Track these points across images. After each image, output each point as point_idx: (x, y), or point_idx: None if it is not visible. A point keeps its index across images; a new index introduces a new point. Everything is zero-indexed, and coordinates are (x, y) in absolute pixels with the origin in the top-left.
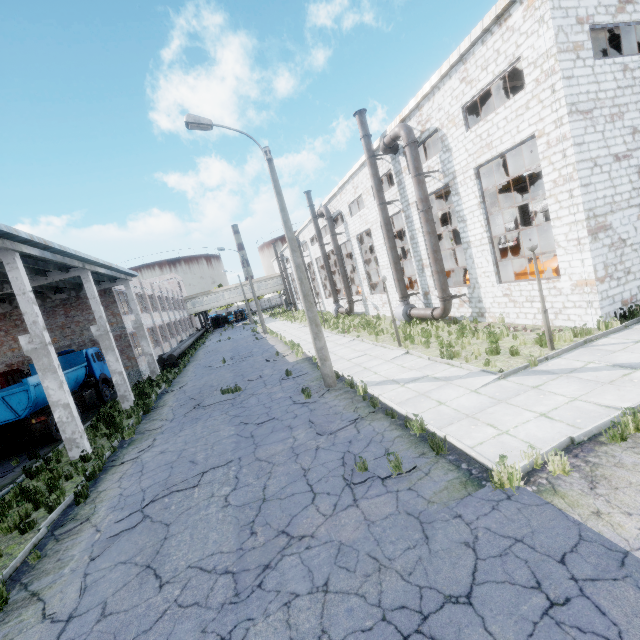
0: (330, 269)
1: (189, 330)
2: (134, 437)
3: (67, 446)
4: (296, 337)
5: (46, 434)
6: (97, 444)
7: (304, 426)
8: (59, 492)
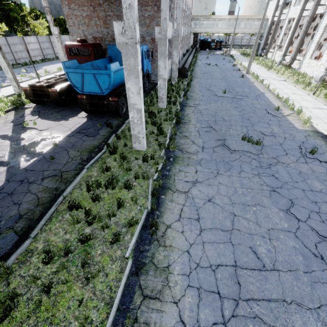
0: None
1: (187, 45)
2: (175, 152)
3: (133, 139)
4: (283, 92)
5: (116, 111)
6: (148, 140)
7: None
8: (134, 201)
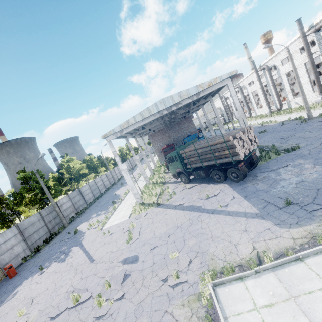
0: (265, 93)
1: None
2: None
3: None
4: (259, 122)
5: None
6: None
7: (315, 124)
8: None
